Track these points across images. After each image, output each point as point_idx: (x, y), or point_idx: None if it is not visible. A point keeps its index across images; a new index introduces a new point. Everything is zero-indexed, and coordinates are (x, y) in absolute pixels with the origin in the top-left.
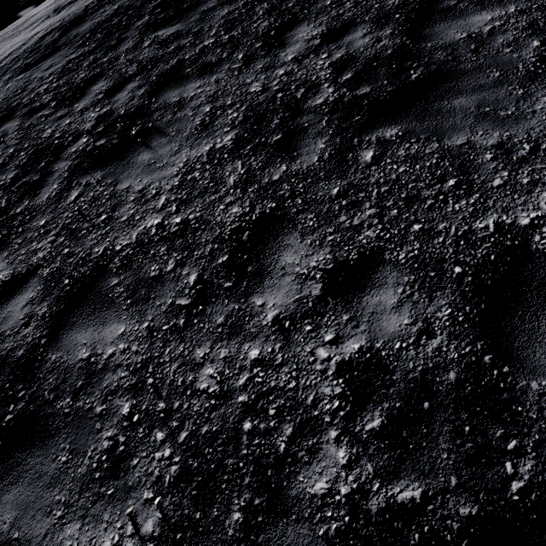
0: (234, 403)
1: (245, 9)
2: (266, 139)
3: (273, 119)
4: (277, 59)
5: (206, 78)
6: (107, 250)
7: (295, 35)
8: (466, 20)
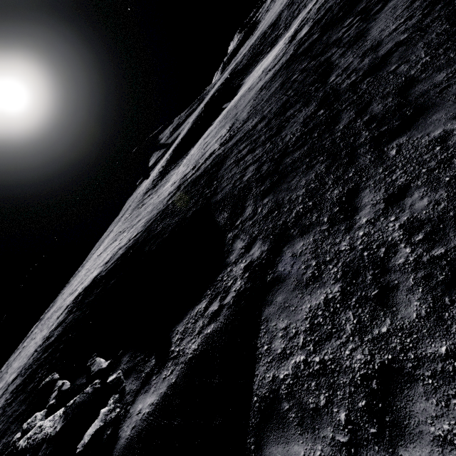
0: (455, 7)
1: None
2: None
3: None
4: None
5: (381, 10)
6: (378, 41)
7: None
8: None
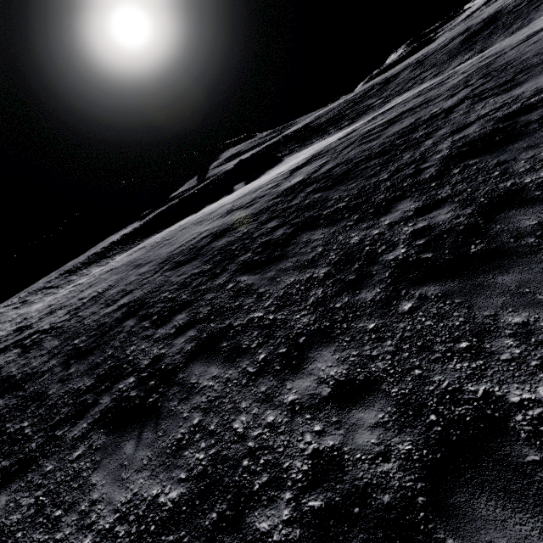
0: None
1: (304, 286)
2: (188, 542)
3: (214, 507)
4: (281, 389)
5: (225, 369)
6: None
7: (315, 360)
8: (542, 532)
